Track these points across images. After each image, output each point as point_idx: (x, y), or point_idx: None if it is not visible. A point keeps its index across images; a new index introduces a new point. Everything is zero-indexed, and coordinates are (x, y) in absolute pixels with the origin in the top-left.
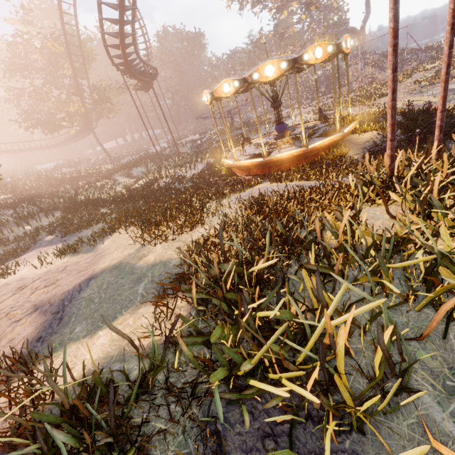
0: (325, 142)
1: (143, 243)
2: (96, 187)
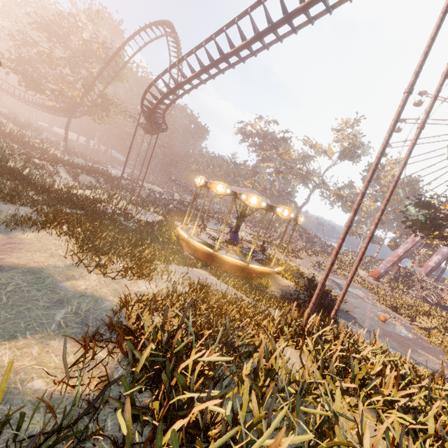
0: (260, 269)
1: (79, 263)
2: (32, 162)
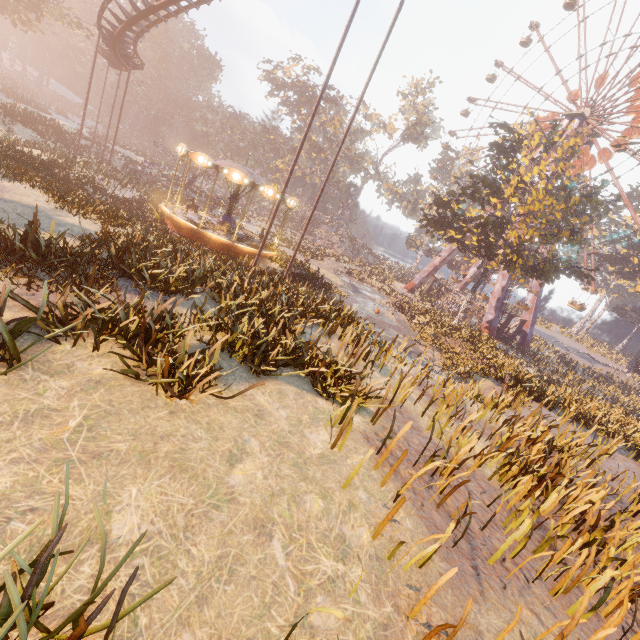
0: (247, 249)
1: (63, 208)
2: None
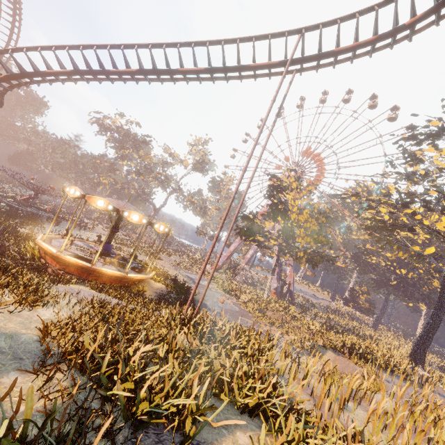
0: (138, 277)
1: None
2: None
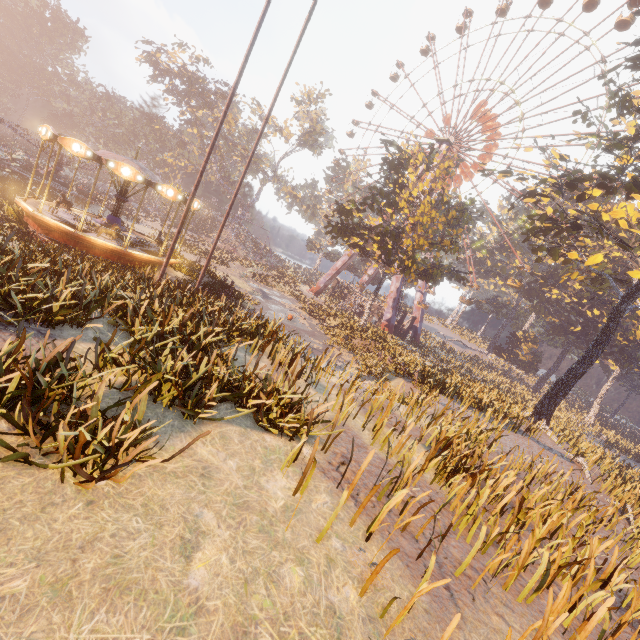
0: (144, 256)
1: None
2: None
